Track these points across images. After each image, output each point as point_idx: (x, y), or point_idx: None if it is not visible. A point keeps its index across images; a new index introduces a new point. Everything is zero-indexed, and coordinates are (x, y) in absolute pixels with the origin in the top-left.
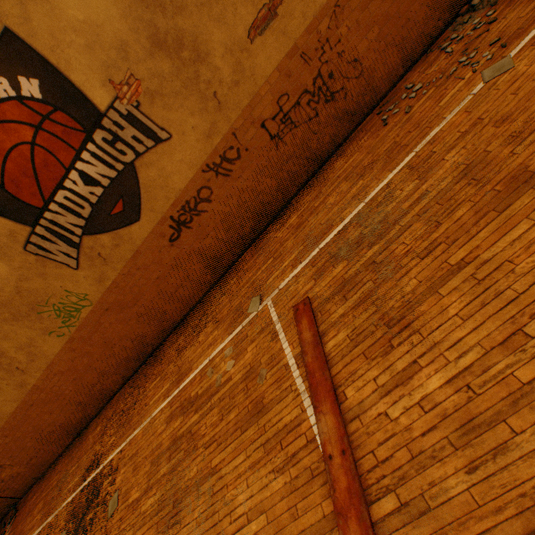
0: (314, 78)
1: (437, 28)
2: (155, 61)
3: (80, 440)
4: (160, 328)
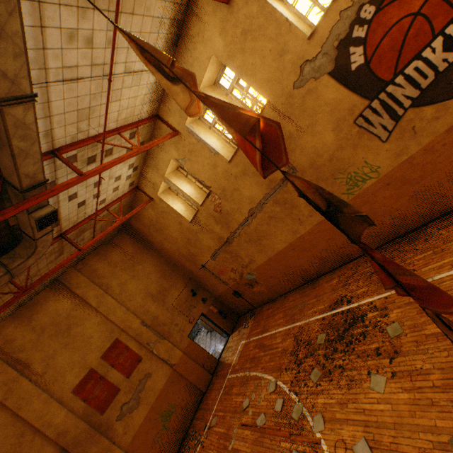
0: None
1: None
2: None
3: (311, 286)
4: (426, 212)
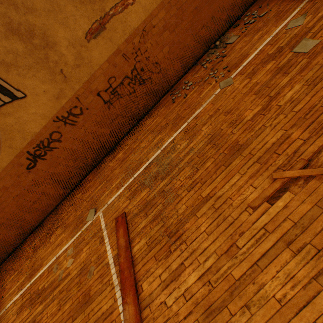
0: (132, 69)
1: (200, 53)
2: (10, 42)
3: None
4: (21, 232)
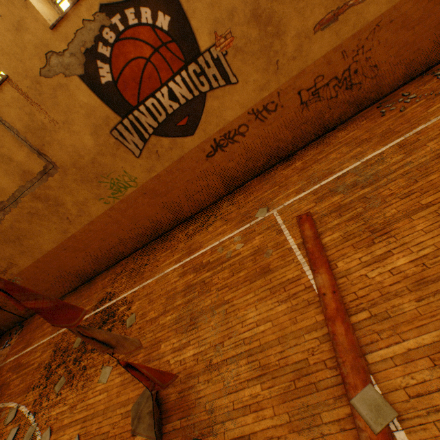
0: (344, 70)
1: (435, 60)
2: (249, 27)
3: (88, 285)
4: (174, 219)
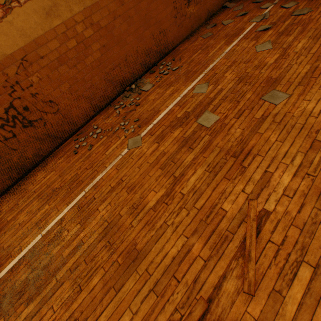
0: (7, 107)
1: (114, 93)
2: None
3: None
4: None
